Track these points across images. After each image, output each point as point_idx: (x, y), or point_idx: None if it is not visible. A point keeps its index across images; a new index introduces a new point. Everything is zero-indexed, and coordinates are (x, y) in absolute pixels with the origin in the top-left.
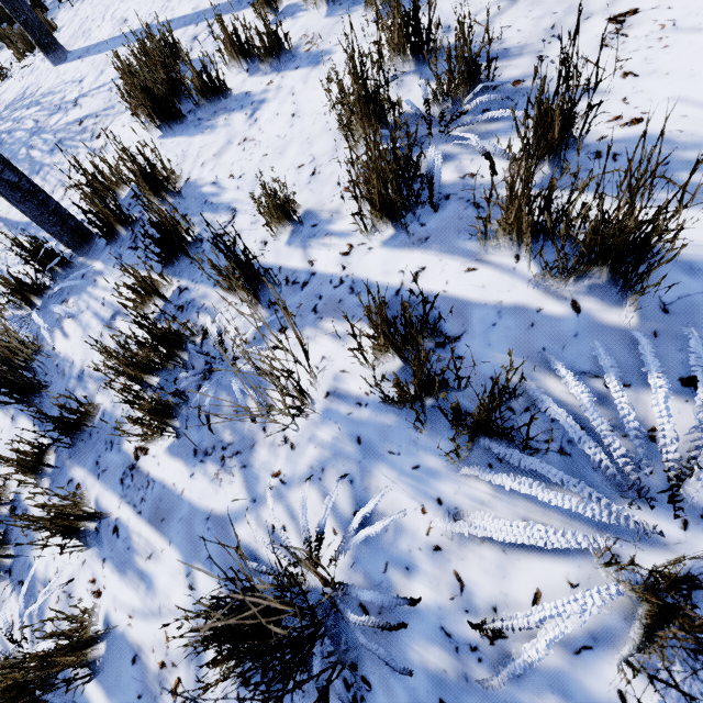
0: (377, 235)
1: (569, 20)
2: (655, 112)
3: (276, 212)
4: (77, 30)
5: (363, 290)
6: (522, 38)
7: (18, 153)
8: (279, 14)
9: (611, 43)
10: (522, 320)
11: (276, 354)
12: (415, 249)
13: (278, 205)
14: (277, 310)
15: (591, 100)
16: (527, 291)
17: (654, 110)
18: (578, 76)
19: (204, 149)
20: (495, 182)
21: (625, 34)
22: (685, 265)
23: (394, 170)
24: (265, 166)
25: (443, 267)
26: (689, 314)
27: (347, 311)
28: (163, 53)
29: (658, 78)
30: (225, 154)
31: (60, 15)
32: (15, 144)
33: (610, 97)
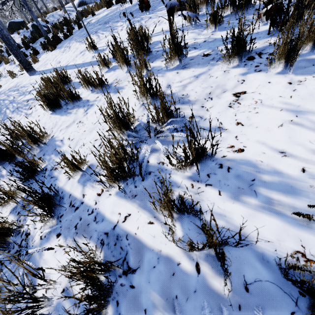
0: (113, 188)
1: (217, 91)
2: (250, 147)
3: (72, 166)
4: (43, 63)
5: (99, 220)
6: (196, 96)
7: (2, 109)
8: (110, 69)
9: (233, 106)
10: (169, 268)
11: (50, 251)
12: (129, 201)
13: (73, 164)
14: (60, 221)
15: (212, 143)
16: (175, 247)
17: (249, 146)
18: (200, 134)
19: (64, 123)
20: (172, 170)
21: (239, 103)
22: (260, 255)
23: (118, 162)
24: (83, 136)
25: (138, 216)
26: (260, 297)
27: (89, 232)
28: (55, 82)
29: (252, 128)
30: (70, 127)
31: (42, 56)
32: (3, 106)
33: (230, 134)
